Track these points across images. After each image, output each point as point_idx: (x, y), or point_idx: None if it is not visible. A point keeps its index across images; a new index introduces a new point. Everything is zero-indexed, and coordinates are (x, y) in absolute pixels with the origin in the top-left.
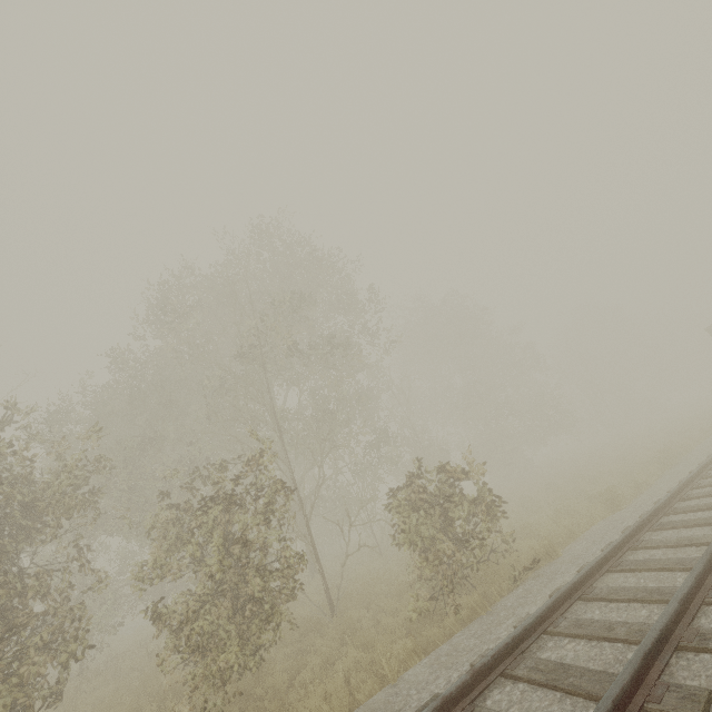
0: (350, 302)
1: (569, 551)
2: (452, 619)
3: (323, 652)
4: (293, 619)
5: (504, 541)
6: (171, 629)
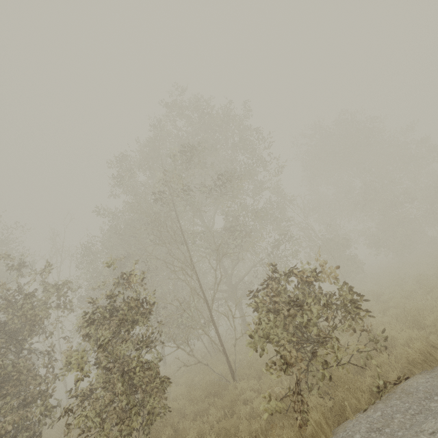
0: (245, 140)
1: None
2: (292, 436)
3: (209, 420)
4: (164, 404)
5: (371, 339)
6: (90, 401)
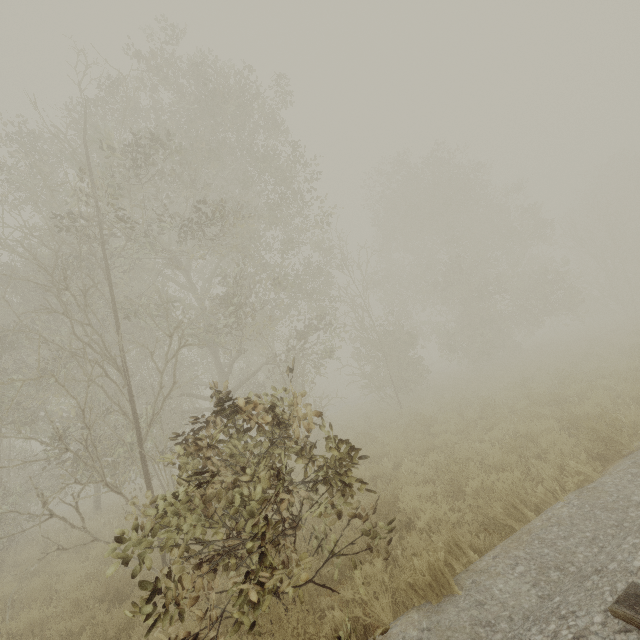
0: (275, 153)
1: (479, 586)
2: None
3: None
4: None
5: (366, 531)
6: None
